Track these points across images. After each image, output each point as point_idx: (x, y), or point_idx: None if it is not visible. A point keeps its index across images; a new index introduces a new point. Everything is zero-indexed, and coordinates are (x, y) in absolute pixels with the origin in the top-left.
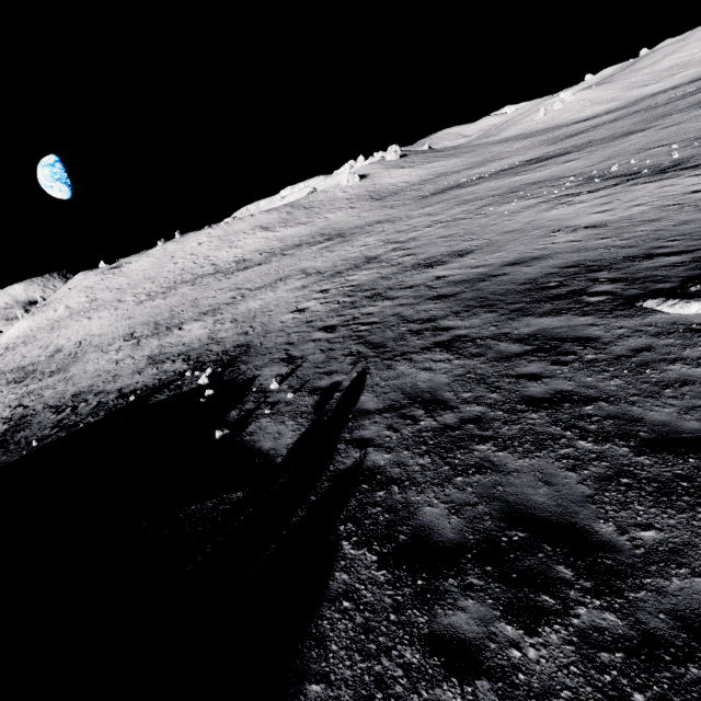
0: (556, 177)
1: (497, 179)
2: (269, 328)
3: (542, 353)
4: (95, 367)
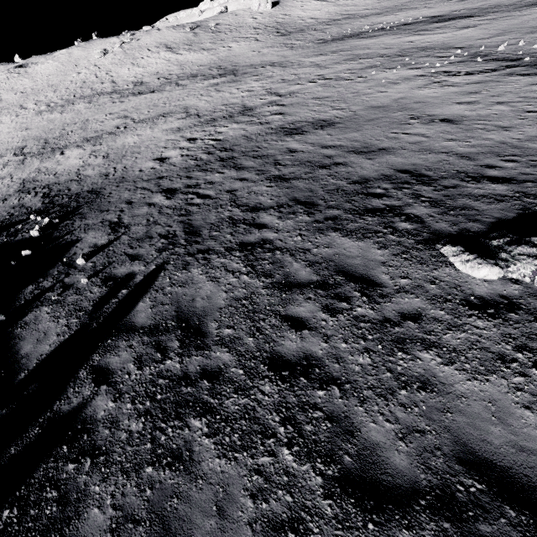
0: (447, 46)
1: (396, 34)
2: (127, 175)
3: (322, 290)
4: None
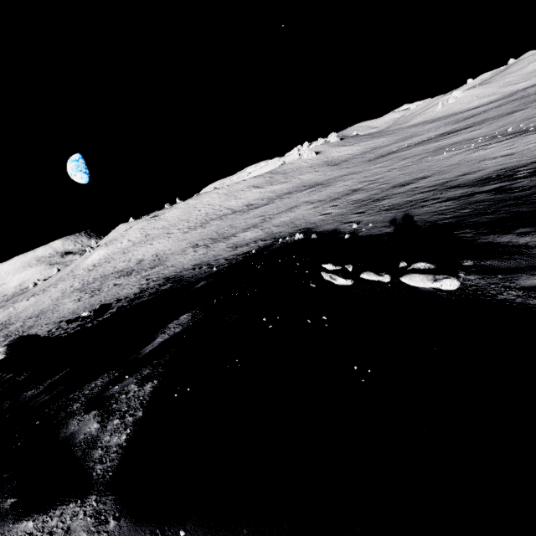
0: (469, 139)
1: (423, 145)
2: (312, 222)
3: (502, 192)
4: (187, 259)
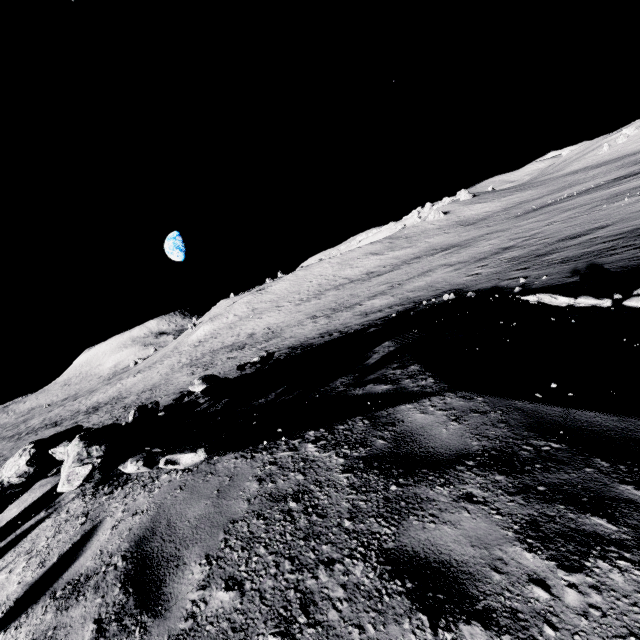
0: None
1: (590, 193)
2: (458, 283)
3: None
4: (307, 330)
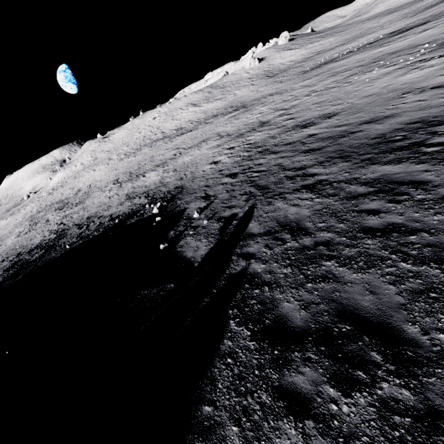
0: (413, 46)
1: (363, 51)
2: (196, 175)
3: (382, 193)
4: (98, 201)
